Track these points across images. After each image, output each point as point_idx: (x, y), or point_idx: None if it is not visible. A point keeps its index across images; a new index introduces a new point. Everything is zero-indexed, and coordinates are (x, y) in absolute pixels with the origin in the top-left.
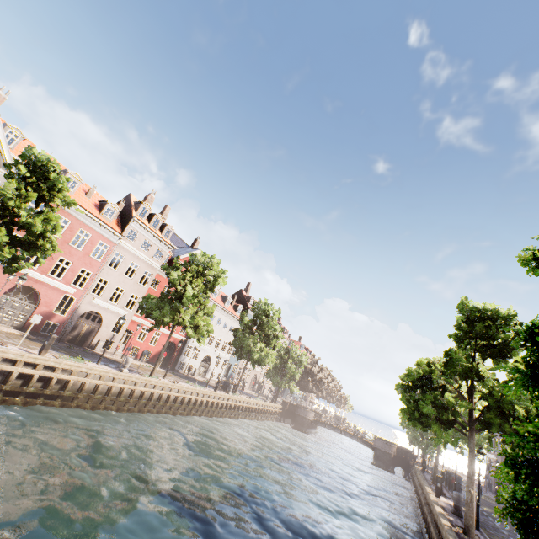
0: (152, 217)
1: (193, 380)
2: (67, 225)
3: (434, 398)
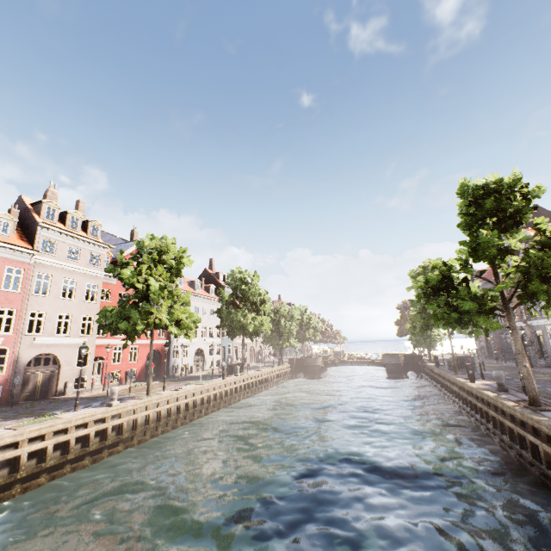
0: (65, 217)
1: (194, 378)
2: None
3: (467, 293)
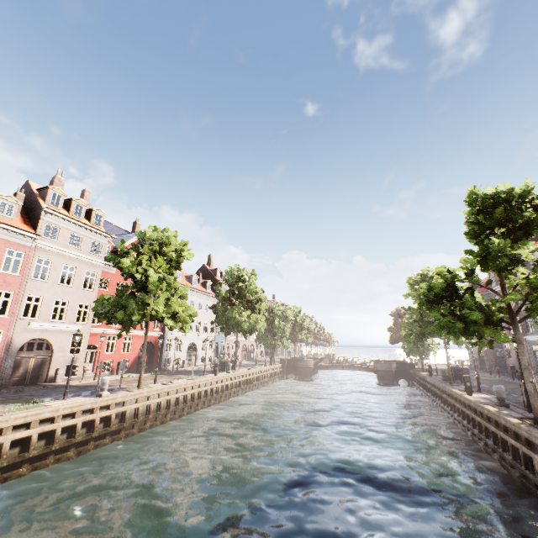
0: (69, 204)
1: (185, 372)
2: None
3: (473, 303)
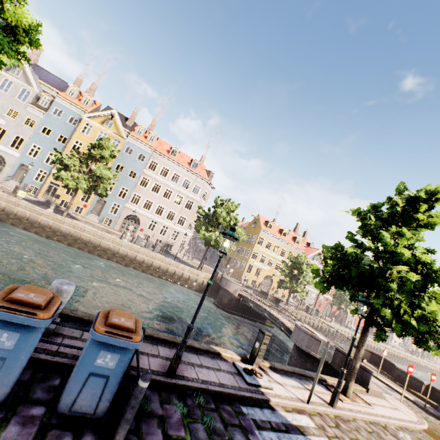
0: None
1: (390, 344)
2: None
3: None
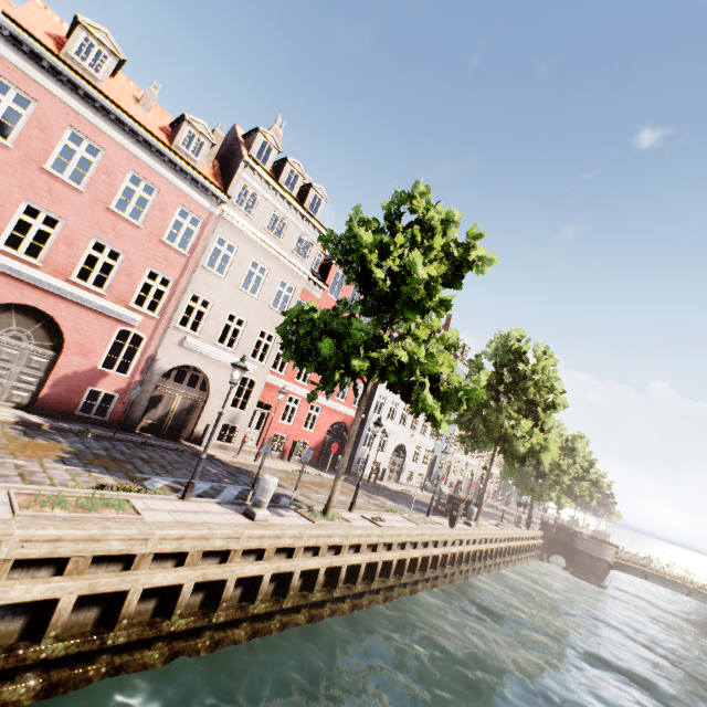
0: (281, 168)
1: (388, 493)
2: (98, 159)
3: None
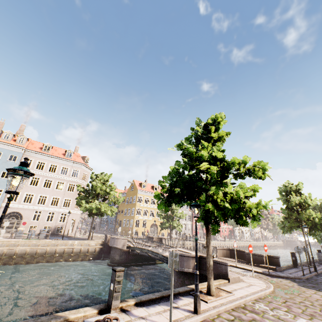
0: None
1: (244, 240)
2: None
3: None
